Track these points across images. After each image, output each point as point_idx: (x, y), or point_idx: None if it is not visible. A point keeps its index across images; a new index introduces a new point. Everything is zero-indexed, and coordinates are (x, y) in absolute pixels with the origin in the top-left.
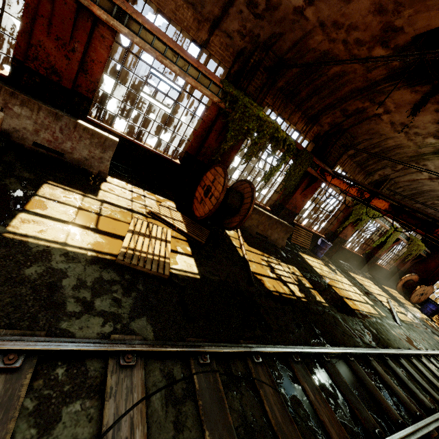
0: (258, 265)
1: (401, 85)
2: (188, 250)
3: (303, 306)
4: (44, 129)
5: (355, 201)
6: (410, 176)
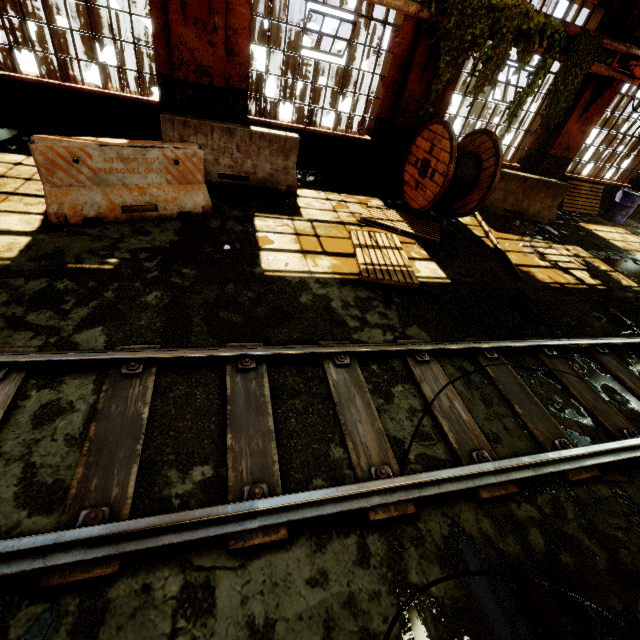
0: (519, 255)
1: None
2: (424, 253)
3: (601, 295)
4: (222, 154)
5: None
6: None
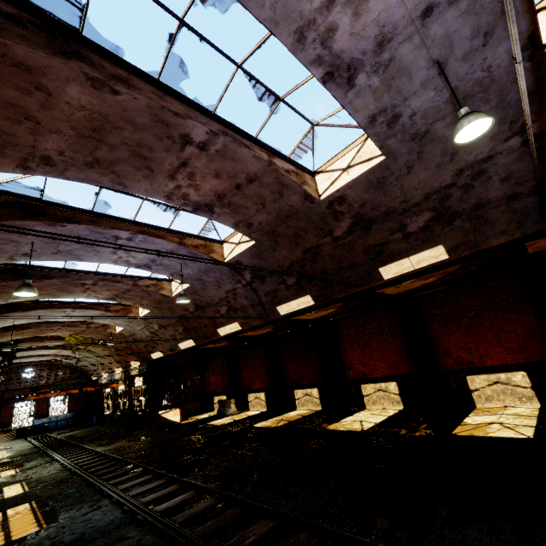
0: None
1: None
2: None
3: (18, 457)
4: None
5: None
6: None
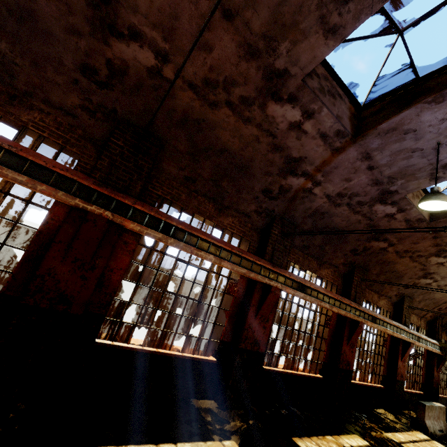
0: None
1: None
2: None
3: None
4: (433, 418)
5: None
6: None
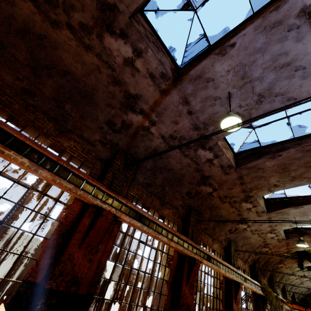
0: None
1: (289, 259)
2: None
3: None
4: None
5: (289, 307)
6: (290, 280)
